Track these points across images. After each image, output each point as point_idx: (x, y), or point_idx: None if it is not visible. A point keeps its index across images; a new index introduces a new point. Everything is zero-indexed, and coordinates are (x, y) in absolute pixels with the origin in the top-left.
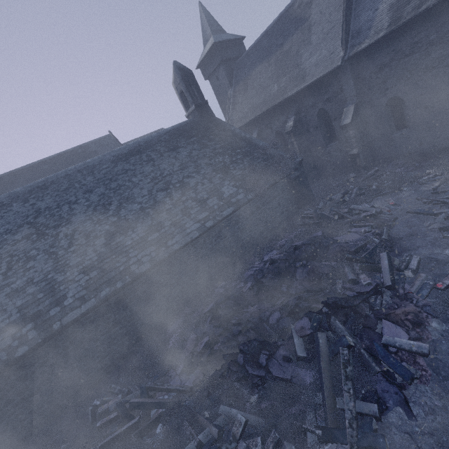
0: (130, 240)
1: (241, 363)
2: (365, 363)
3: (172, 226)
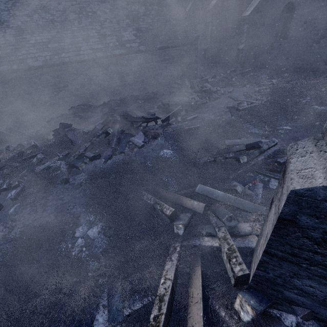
0: (34, 40)
1: (57, 128)
2: (111, 143)
3: (71, 44)
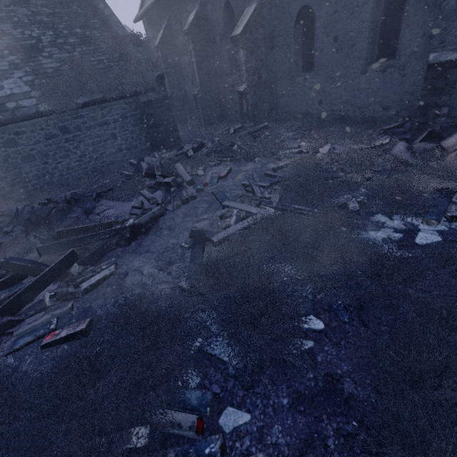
0: None
1: None
2: None
3: None
